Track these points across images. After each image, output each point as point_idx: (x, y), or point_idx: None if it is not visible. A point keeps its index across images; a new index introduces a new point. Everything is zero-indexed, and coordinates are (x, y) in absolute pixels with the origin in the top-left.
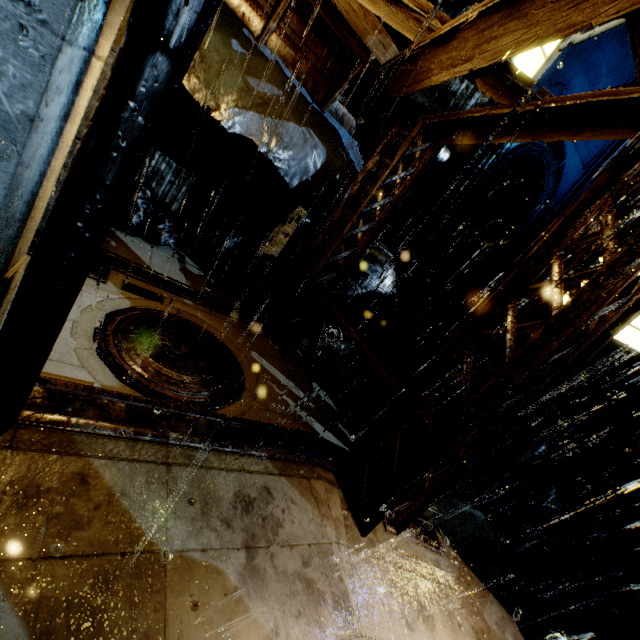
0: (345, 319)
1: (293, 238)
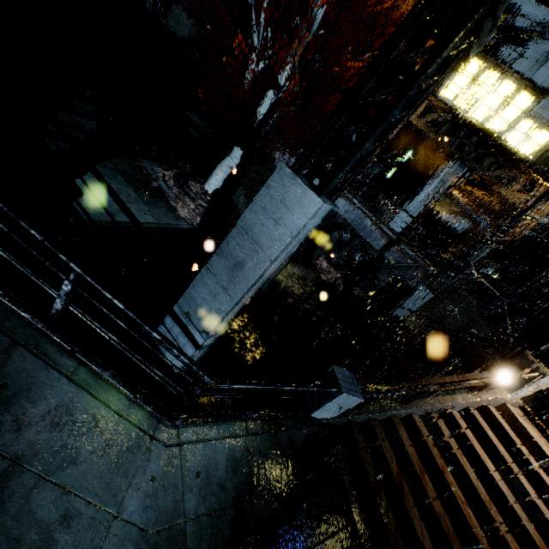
0: None
1: None
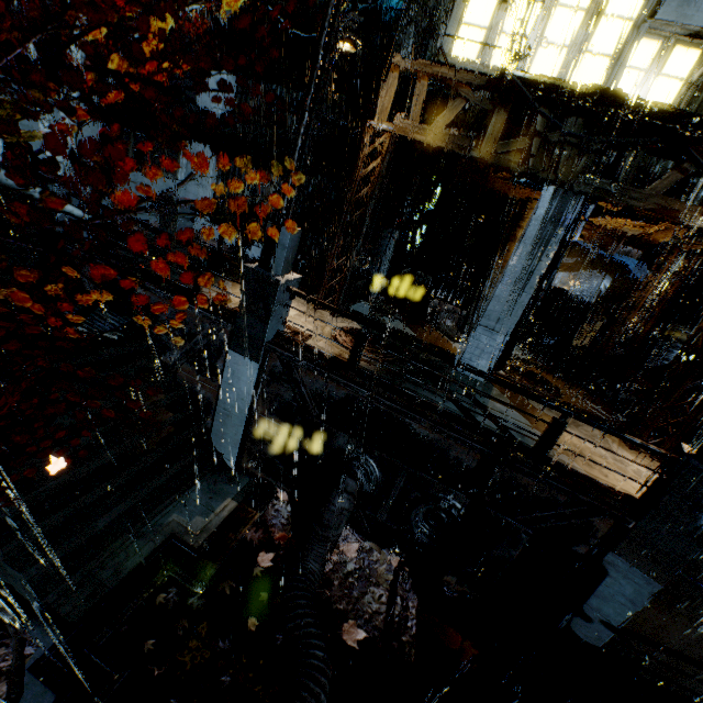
0: (636, 373)
1: (600, 333)
